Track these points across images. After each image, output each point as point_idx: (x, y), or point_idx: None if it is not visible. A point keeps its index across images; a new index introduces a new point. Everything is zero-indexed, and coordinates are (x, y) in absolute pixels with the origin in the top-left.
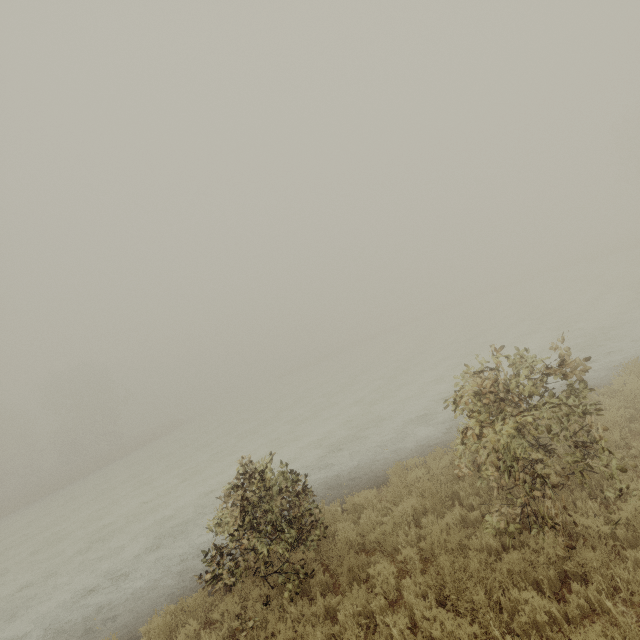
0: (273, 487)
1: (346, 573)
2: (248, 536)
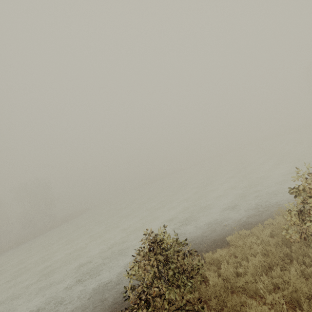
0: (171, 248)
1: (231, 311)
2: (155, 282)
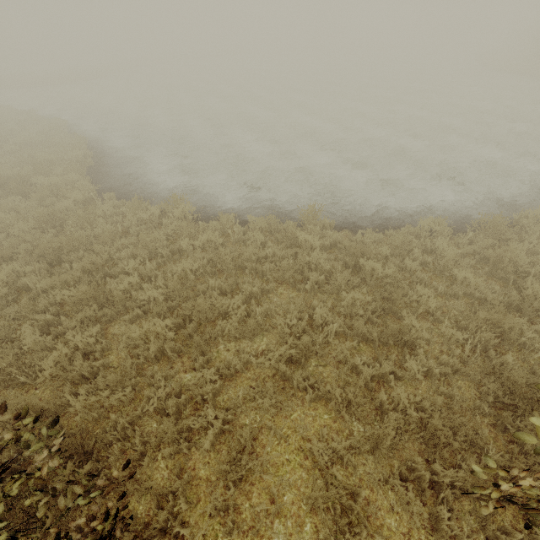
0: None
1: None
2: None
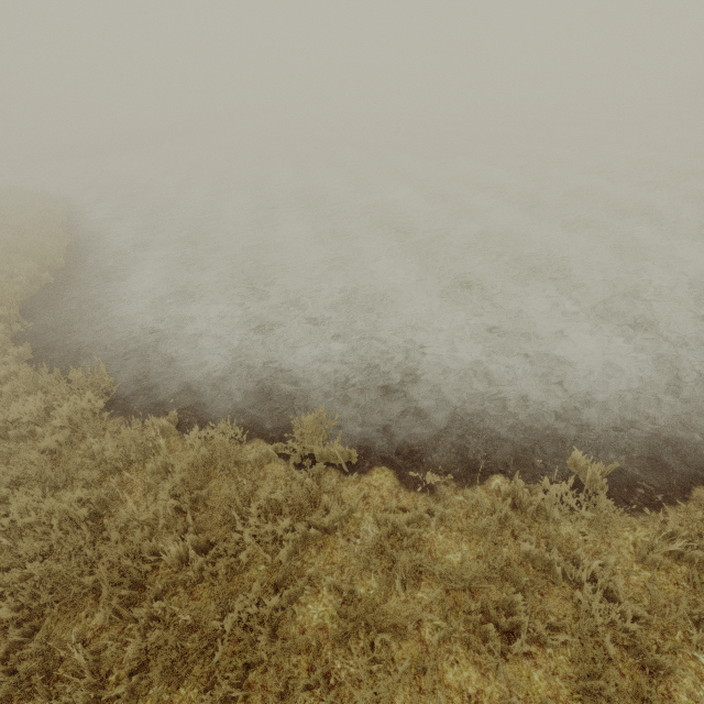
0: None
1: None
2: None
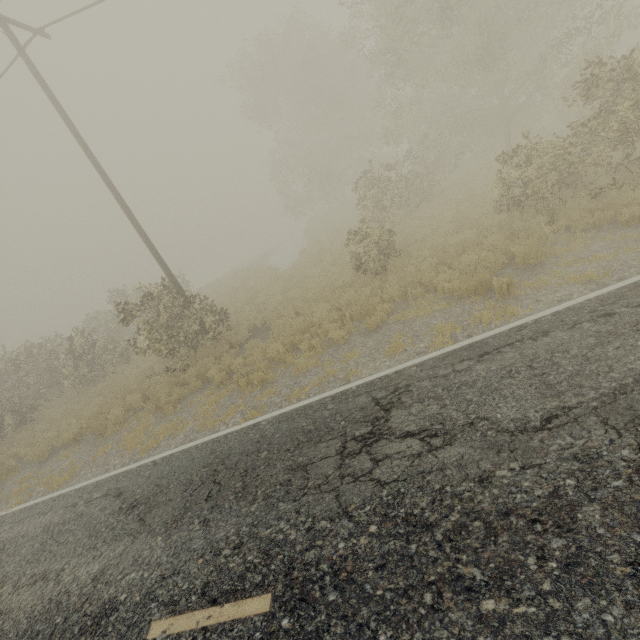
0: None
1: None
2: None
